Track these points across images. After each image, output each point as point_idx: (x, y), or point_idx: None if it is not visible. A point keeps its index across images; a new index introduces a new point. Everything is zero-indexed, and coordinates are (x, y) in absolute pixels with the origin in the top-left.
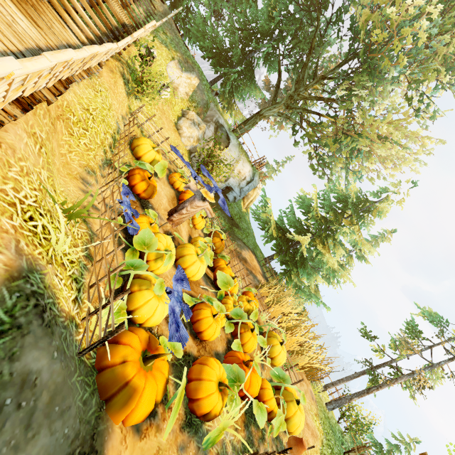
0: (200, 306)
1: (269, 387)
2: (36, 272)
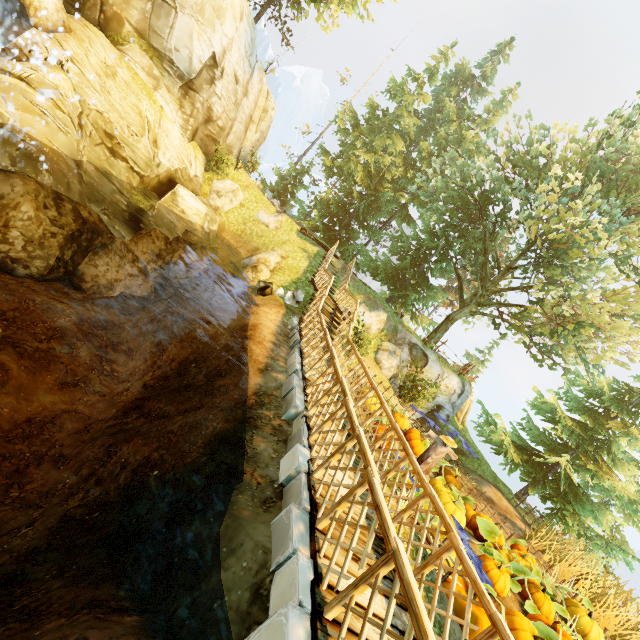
0: (480, 557)
1: None
2: None
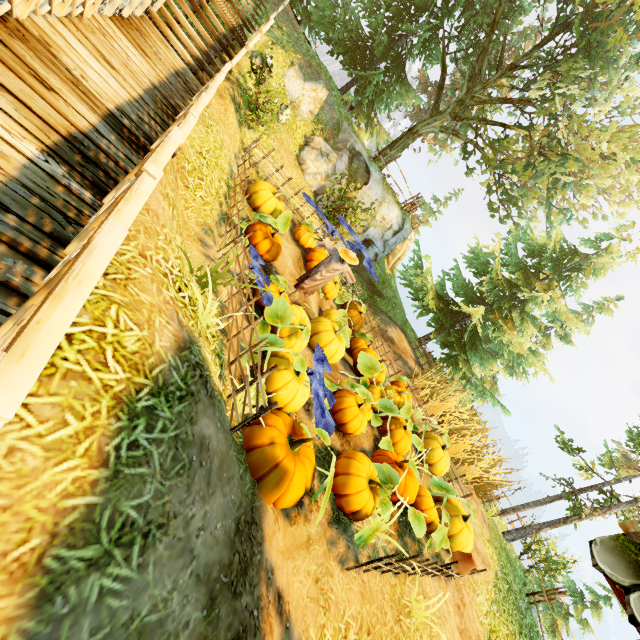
0: (342, 393)
1: (429, 494)
2: (195, 344)
